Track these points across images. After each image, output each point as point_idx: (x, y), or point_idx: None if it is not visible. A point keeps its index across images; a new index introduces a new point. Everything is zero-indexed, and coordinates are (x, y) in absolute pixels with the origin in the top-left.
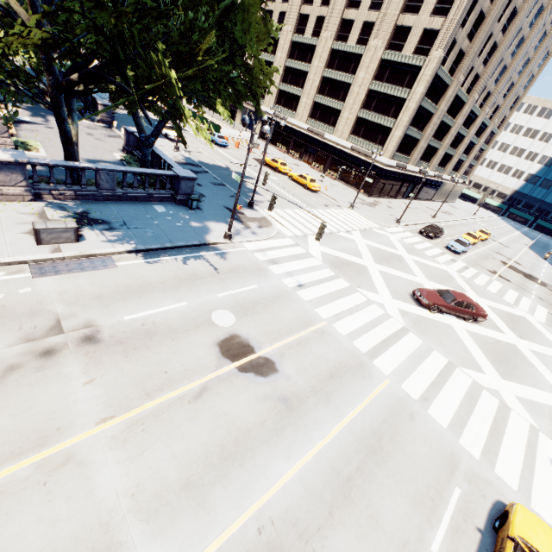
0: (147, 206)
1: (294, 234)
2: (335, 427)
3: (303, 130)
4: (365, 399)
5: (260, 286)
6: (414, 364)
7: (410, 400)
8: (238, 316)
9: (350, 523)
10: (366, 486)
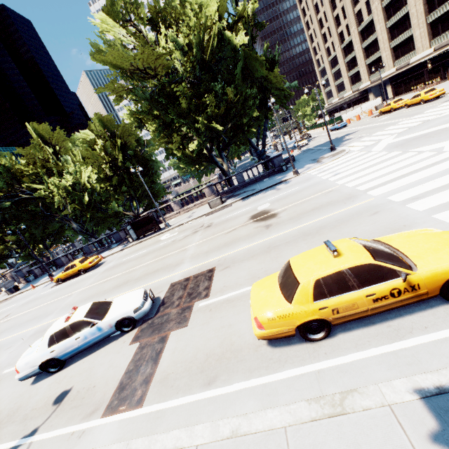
0: (260, 182)
1: (365, 146)
2: (289, 230)
3: (429, 56)
4: (330, 214)
5: (300, 187)
6: (434, 178)
7: (389, 204)
8: (272, 204)
9: (260, 259)
10: (285, 248)
